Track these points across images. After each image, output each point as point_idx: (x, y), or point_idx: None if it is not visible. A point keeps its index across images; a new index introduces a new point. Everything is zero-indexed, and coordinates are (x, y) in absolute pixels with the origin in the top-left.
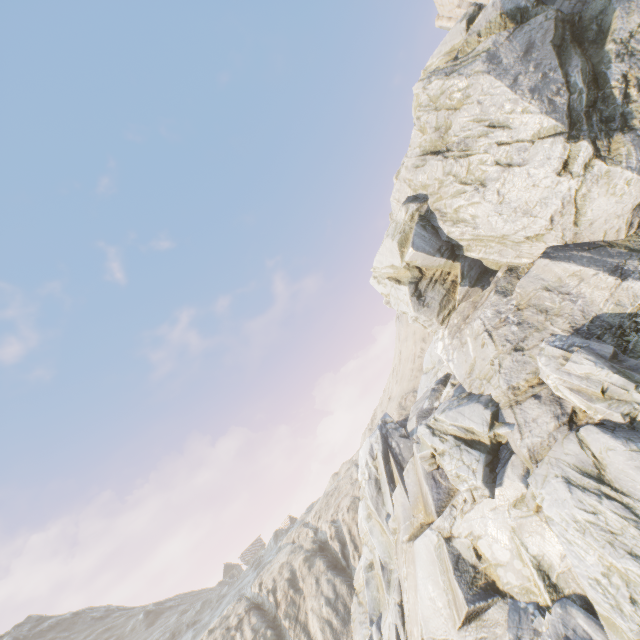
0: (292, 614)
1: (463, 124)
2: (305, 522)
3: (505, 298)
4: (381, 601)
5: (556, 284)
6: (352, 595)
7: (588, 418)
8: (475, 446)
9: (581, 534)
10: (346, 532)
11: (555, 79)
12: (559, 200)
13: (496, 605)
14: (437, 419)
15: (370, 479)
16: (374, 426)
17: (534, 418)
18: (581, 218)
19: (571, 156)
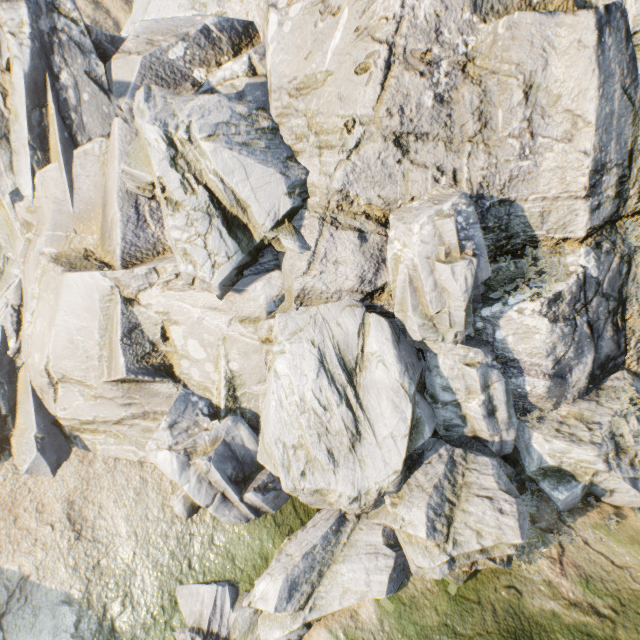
0: None
1: None
2: None
3: (471, 13)
4: None
5: (545, 101)
6: None
7: (388, 304)
8: (236, 231)
9: (299, 413)
10: None
11: None
12: None
13: (164, 384)
14: (195, 141)
15: None
16: None
17: (339, 261)
18: None
19: None
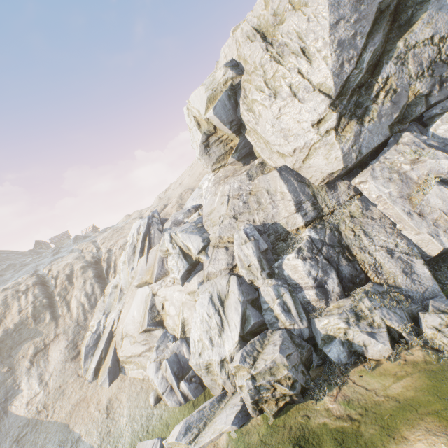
0: (63, 295)
1: (291, 29)
2: (95, 241)
3: (249, 181)
4: (113, 306)
5: (273, 192)
6: (102, 295)
7: (239, 271)
8: (188, 258)
9: (201, 322)
10: (113, 261)
11: (357, 45)
12: (304, 142)
13: (159, 330)
14: (177, 234)
15: (132, 244)
16: (163, 197)
17: (219, 259)
18: (308, 160)
19: (325, 118)
